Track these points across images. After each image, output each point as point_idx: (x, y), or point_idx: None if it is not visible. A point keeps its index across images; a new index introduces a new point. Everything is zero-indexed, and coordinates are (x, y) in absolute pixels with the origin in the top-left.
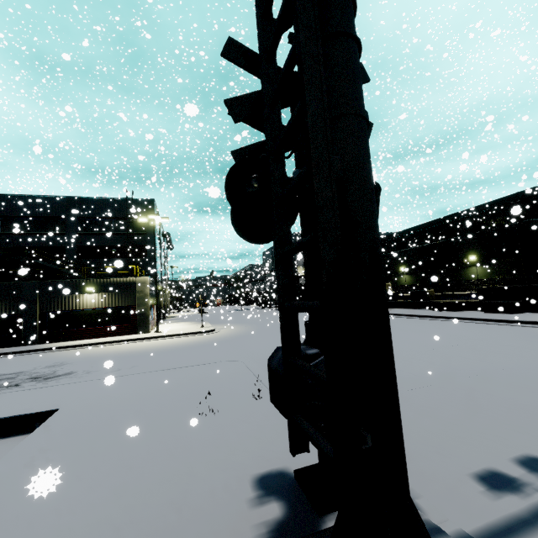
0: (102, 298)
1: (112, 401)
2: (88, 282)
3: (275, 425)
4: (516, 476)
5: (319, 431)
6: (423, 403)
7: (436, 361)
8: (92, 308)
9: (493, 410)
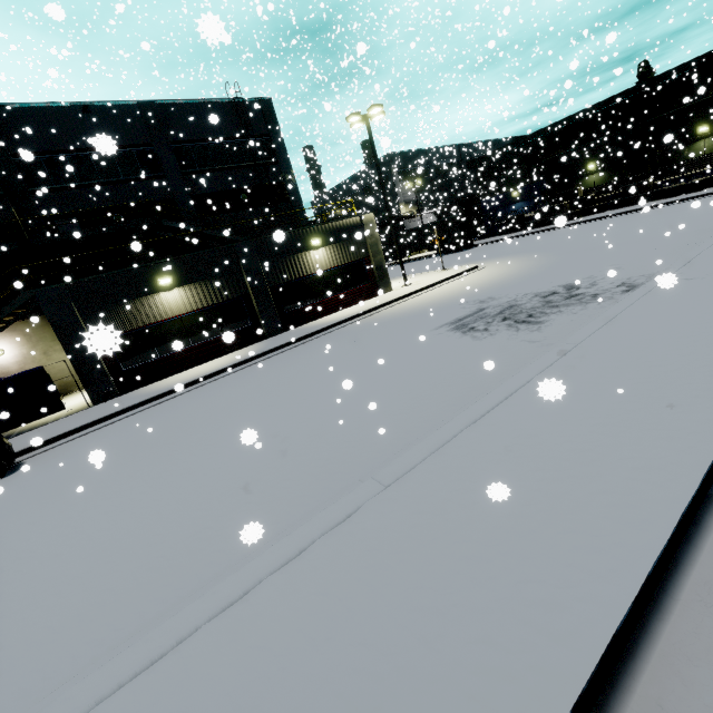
0: (331, 253)
1: None
2: (309, 233)
3: None
4: None
5: None
6: None
7: None
8: (323, 269)
9: None
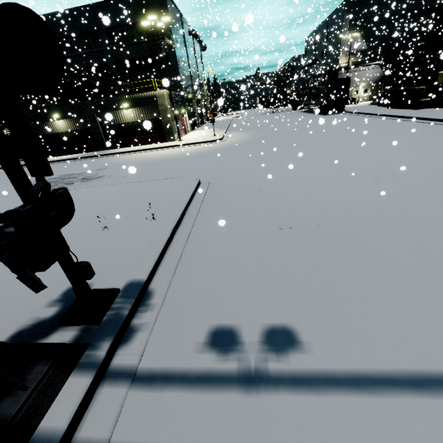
0: (136, 112)
1: (85, 206)
2: (122, 99)
3: (132, 247)
4: (245, 341)
5: (33, 286)
6: (281, 245)
7: (373, 196)
8: (131, 121)
9: (336, 269)
